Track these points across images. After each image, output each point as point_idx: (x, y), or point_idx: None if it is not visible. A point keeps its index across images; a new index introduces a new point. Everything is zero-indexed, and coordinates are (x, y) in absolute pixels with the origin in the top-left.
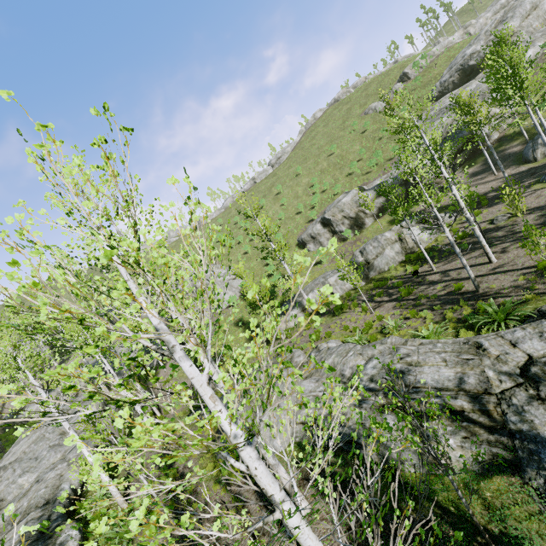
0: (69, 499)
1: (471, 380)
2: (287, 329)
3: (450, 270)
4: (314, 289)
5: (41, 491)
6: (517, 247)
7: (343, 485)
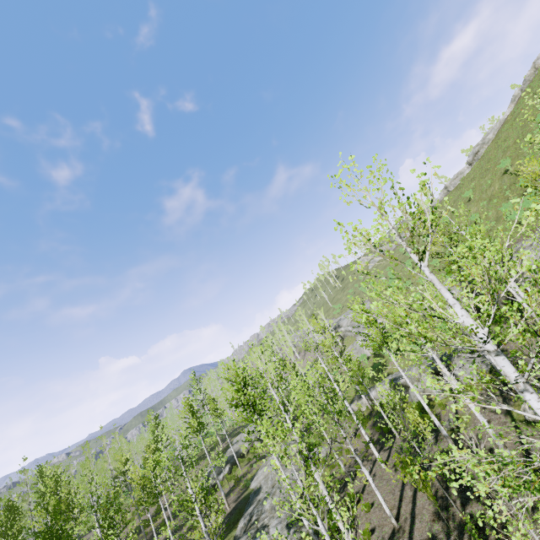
0: (241, 454)
1: (263, 515)
2: (355, 412)
3: (390, 448)
4: (375, 389)
5: (238, 446)
6: (395, 468)
7: (234, 511)
